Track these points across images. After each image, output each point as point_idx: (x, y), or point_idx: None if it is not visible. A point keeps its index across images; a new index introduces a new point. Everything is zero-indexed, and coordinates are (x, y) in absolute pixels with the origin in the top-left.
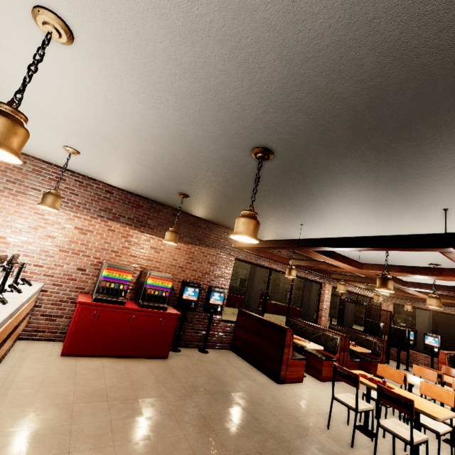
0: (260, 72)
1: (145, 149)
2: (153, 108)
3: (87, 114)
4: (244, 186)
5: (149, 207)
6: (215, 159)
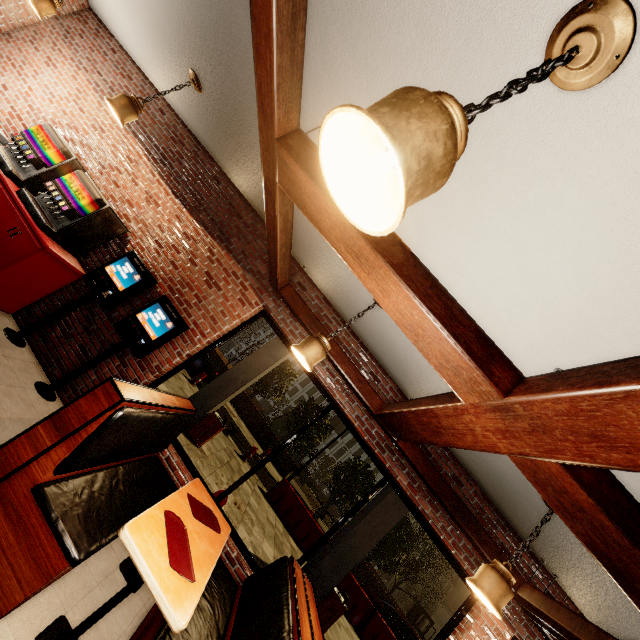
0: None
1: None
2: None
3: None
4: None
5: (192, 151)
6: None
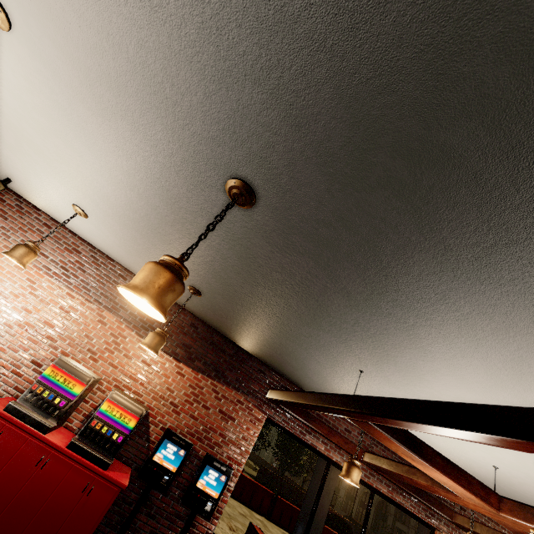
0: (166, 3)
1: (129, 201)
2: (105, 120)
3: (66, 147)
4: (250, 272)
5: None
6: (197, 213)
